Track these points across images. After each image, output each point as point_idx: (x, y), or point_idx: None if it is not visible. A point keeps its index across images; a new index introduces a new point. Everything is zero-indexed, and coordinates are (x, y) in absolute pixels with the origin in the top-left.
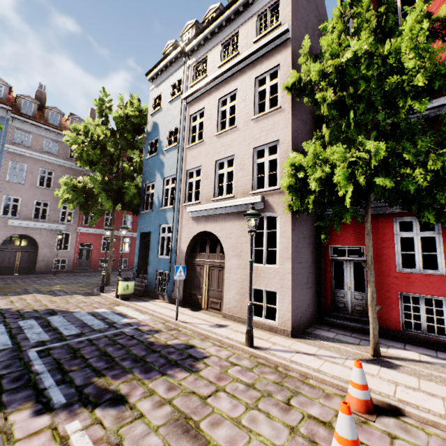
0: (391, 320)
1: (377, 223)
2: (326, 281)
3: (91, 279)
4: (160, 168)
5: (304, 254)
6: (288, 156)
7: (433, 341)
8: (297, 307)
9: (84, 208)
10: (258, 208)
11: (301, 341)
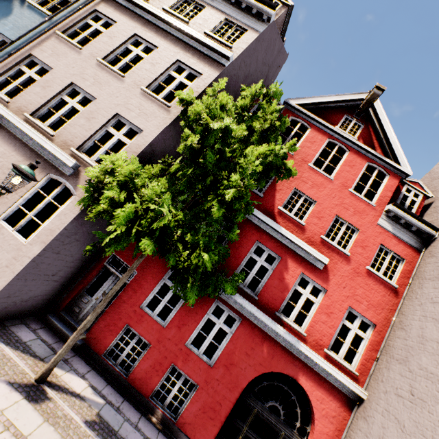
0: (103, 343)
1: (160, 261)
2: (82, 282)
3: None
4: (1, 11)
5: (74, 247)
6: (136, 153)
7: (115, 374)
8: (9, 296)
9: None
10: (64, 170)
11: None
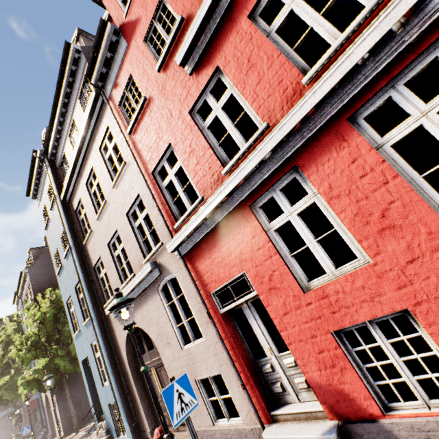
0: None
1: None
2: None
3: (37, 437)
4: None
5: (71, 391)
6: None
7: None
8: (68, 421)
9: (3, 402)
10: None
11: (64, 438)
